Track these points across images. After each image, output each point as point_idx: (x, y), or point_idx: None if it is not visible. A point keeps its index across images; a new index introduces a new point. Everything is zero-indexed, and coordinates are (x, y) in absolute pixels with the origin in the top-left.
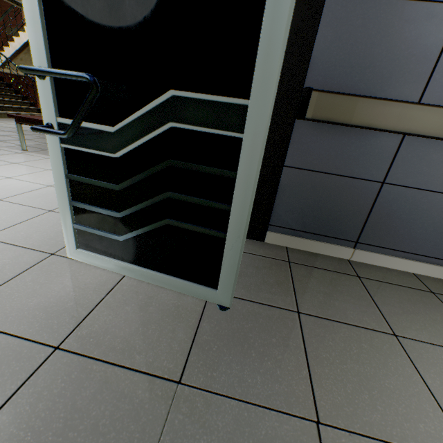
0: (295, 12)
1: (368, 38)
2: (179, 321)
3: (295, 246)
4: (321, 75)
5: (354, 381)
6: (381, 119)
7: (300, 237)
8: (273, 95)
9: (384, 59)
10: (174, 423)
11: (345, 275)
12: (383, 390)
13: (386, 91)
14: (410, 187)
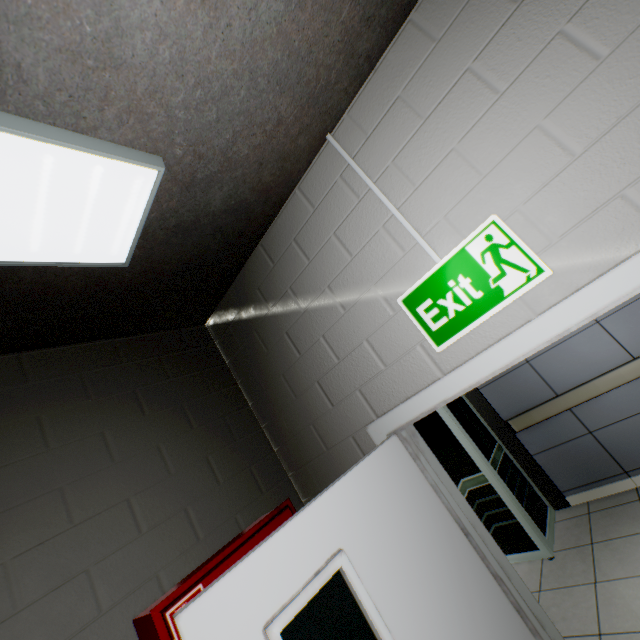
0: (474, 402)
1: (508, 390)
2: (532, 572)
3: (591, 497)
4: (505, 411)
5: (615, 562)
6: (547, 412)
7: (588, 489)
8: (486, 468)
9: (522, 392)
10: (541, 600)
11: (628, 503)
12: (630, 560)
13: (537, 399)
14: (606, 425)
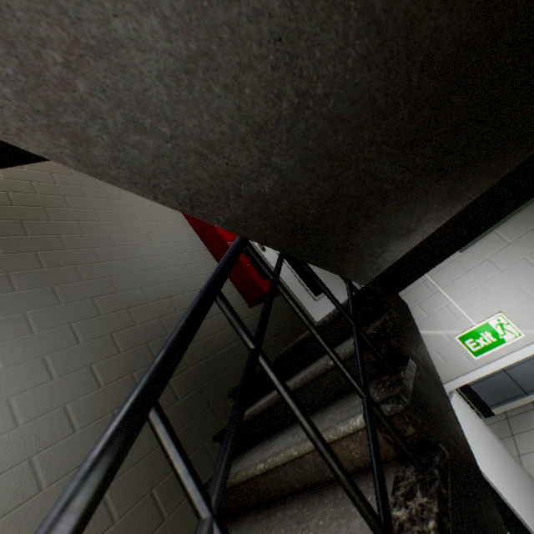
0: None
1: None
2: None
3: (506, 408)
4: None
5: (528, 444)
6: None
7: (504, 404)
8: None
9: None
10: None
11: (529, 410)
12: None
13: None
14: (513, 366)
